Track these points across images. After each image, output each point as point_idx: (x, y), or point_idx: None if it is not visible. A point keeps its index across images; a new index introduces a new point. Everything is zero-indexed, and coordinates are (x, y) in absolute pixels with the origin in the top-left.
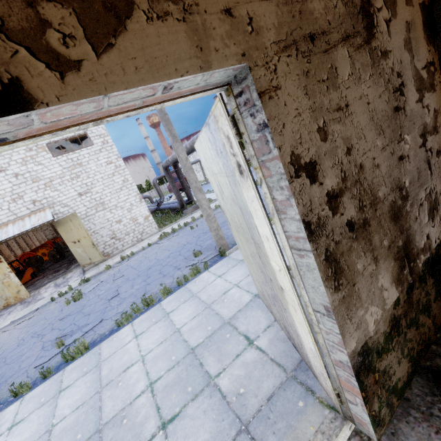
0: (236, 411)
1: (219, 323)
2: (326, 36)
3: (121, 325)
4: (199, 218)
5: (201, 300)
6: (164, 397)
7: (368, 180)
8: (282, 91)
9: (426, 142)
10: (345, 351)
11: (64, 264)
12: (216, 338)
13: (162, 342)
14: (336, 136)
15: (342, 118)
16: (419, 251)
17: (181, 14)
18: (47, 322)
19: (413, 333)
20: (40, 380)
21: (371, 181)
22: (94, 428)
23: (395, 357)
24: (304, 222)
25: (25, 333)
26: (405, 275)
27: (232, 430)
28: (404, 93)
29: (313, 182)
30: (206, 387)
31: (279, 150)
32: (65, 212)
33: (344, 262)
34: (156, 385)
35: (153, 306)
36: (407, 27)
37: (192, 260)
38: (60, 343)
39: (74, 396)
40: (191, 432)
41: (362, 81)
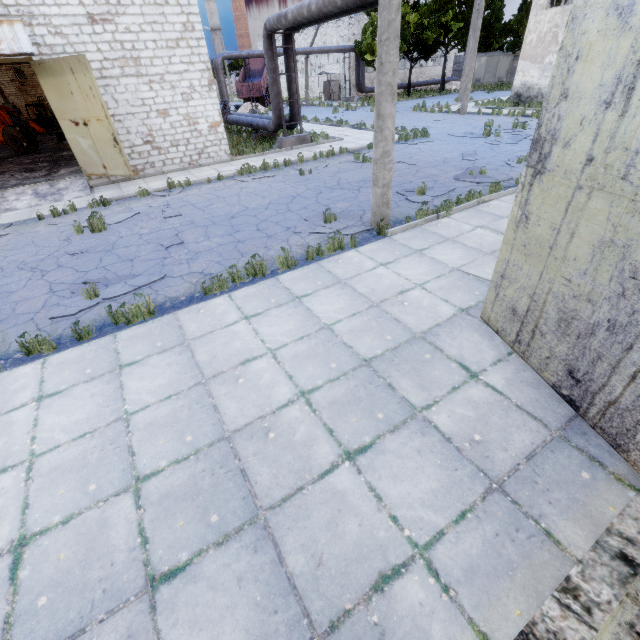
0: (475, 462)
1: (405, 335)
2: None
3: (209, 293)
4: (310, 161)
5: (358, 292)
6: (335, 417)
7: None
8: None
9: None
10: None
11: (42, 163)
12: (406, 355)
13: (302, 338)
14: None
15: None
16: None
17: None
18: (42, 251)
19: None
20: (71, 341)
21: None
22: (214, 433)
23: None
24: None
25: (1, 258)
26: None
27: (476, 485)
28: None
29: None
30: (410, 420)
31: None
32: (57, 49)
33: None
34: (313, 397)
35: (264, 280)
36: None
37: (319, 226)
38: (92, 292)
39: (153, 379)
40: (403, 474)
41: None
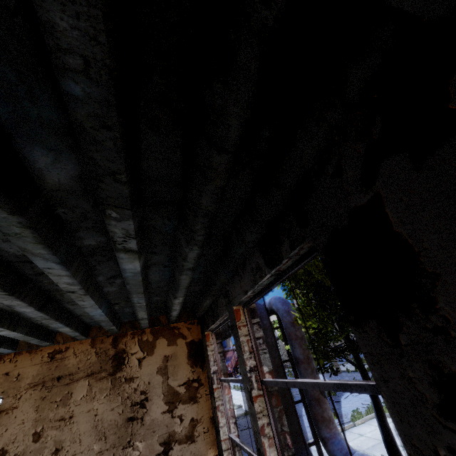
0: None
1: None
2: (72, 375)
3: None
4: None
5: None
6: None
7: None
8: (18, 409)
9: (171, 450)
10: None
11: None
12: None
13: None
14: (50, 438)
15: (62, 426)
16: None
17: None
18: None
19: None
20: None
21: None
22: None
23: None
24: None
25: None
26: None
27: None
28: (146, 406)
29: None
30: None
31: None
32: None
33: None
34: None
35: None
36: (165, 359)
37: None
38: None
39: None
40: None
41: (95, 399)
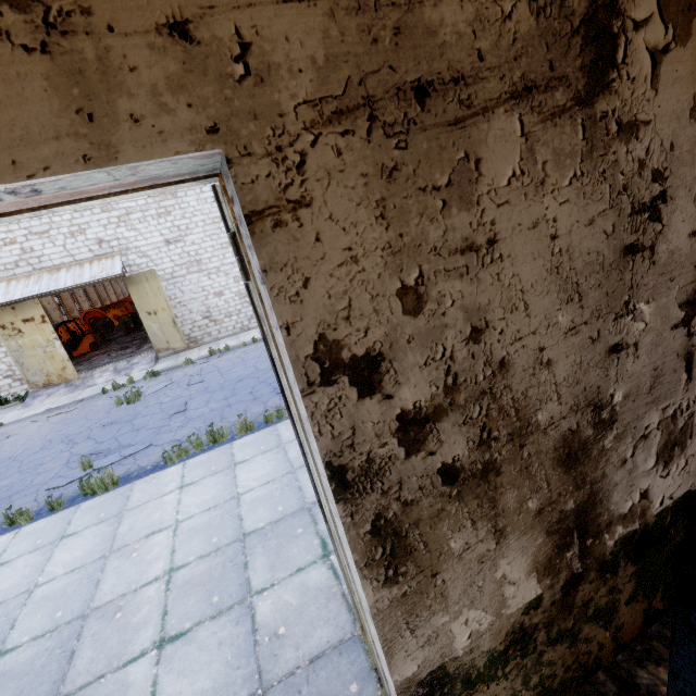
0: (260, 661)
1: (296, 505)
2: (464, 86)
3: (170, 462)
4: None
5: (288, 456)
6: (179, 598)
7: (517, 390)
8: (313, 211)
9: (695, 317)
10: (391, 677)
11: (136, 340)
12: (281, 529)
13: (210, 509)
14: (449, 303)
15: (472, 268)
16: (614, 520)
17: (37, 34)
18: (86, 424)
19: (561, 652)
20: (47, 511)
21: (522, 393)
22: (79, 609)
23: (506, 688)
24: (329, 466)
25: (57, 432)
26: (567, 560)
27: (244, 689)
28: (661, 215)
29: (367, 393)
30: (237, 605)
31: (286, 332)
32: (143, 265)
33: (418, 537)
34: (176, 575)
35: (221, 446)
36: None
37: None
38: (88, 464)
39: (75, 551)
40: (190, 668)
41: (547, 189)
